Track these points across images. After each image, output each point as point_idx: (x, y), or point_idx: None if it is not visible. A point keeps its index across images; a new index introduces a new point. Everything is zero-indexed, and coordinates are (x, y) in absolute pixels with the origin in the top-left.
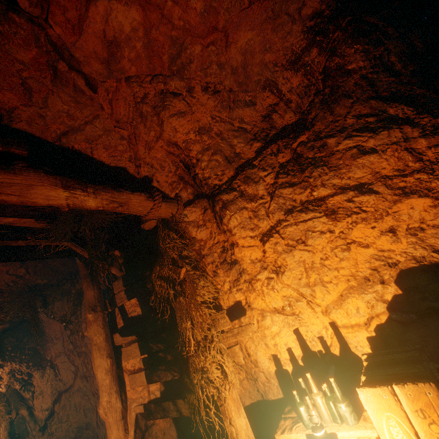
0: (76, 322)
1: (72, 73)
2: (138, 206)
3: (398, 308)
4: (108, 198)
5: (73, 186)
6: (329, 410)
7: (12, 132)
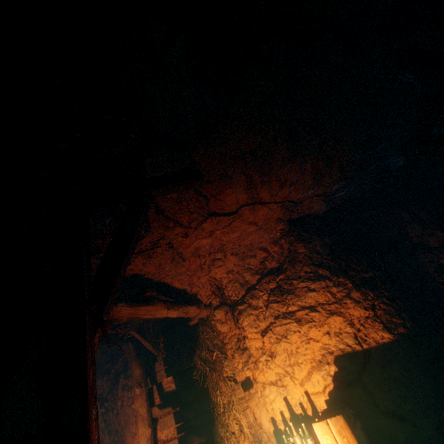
0: (112, 400)
1: (179, 258)
2: (192, 313)
3: (338, 379)
4: (182, 311)
5: (170, 307)
6: None
7: (144, 279)
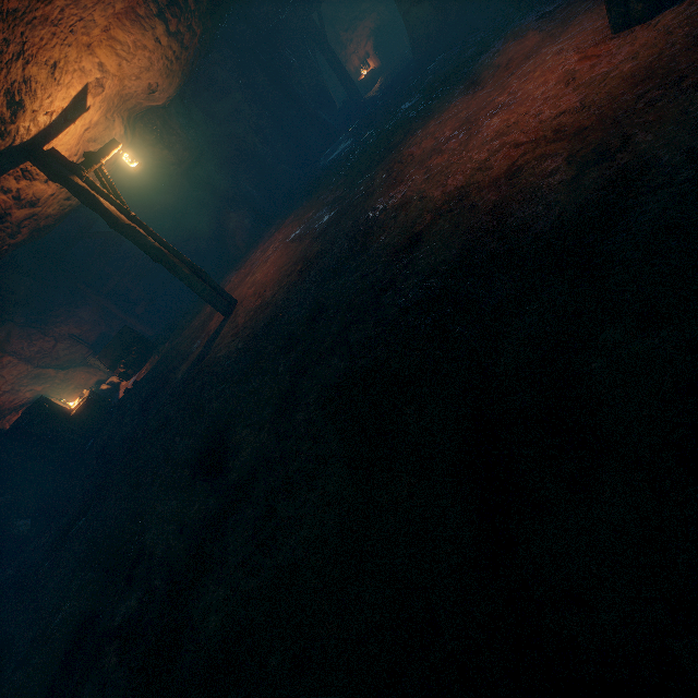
0: None
1: None
2: None
3: (376, 42)
4: None
5: None
6: (365, 69)
7: None
